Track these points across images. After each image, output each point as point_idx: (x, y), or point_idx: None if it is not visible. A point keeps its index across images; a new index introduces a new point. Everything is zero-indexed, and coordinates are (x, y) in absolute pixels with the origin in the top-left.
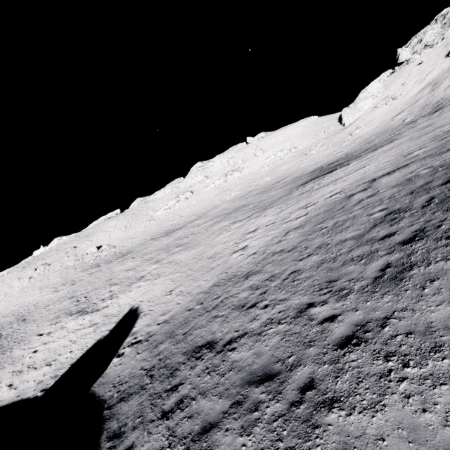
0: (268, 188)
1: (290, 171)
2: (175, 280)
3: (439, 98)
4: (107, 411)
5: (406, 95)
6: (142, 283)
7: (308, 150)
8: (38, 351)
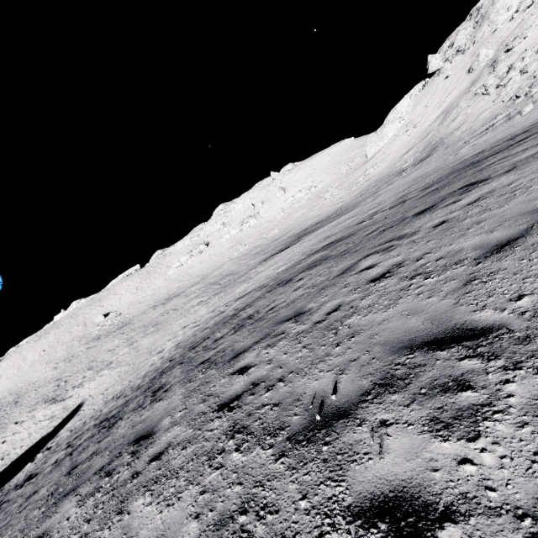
0: (265, 248)
1: (298, 221)
2: (119, 375)
3: (440, 136)
4: None
5: (424, 123)
6: (105, 372)
7: (324, 192)
8: (5, 442)
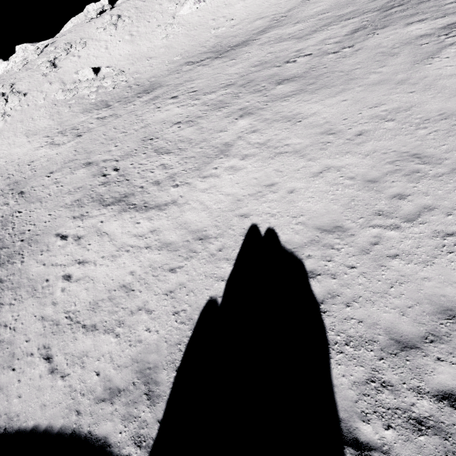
0: None
1: None
2: (361, 178)
3: None
4: None
5: None
6: (237, 162)
7: None
8: (73, 280)
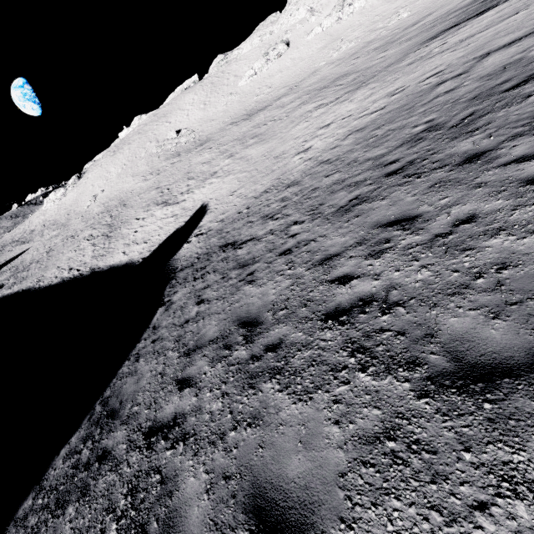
0: (394, 38)
1: None
2: (240, 181)
3: None
4: (173, 275)
5: None
6: (214, 180)
7: None
8: (138, 232)
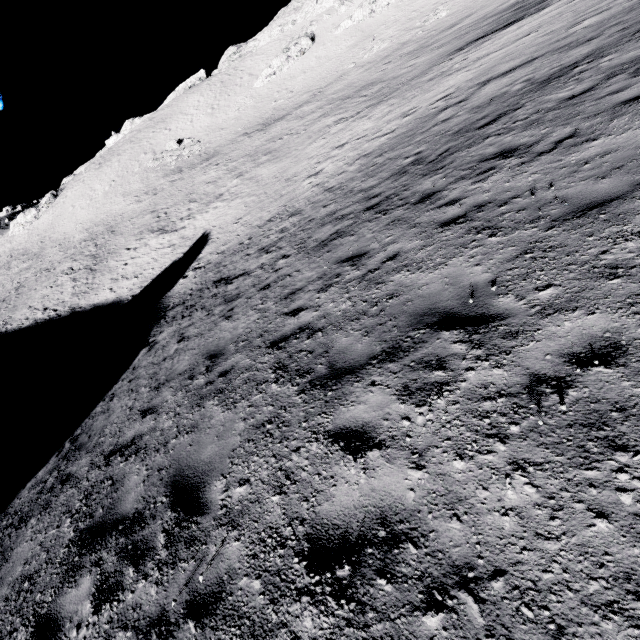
0: (429, 42)
1: None
2: (247, 206)
3: None
4: (163, 314)
5: None
6: (219, 204)
7: None
8: (128, 265)
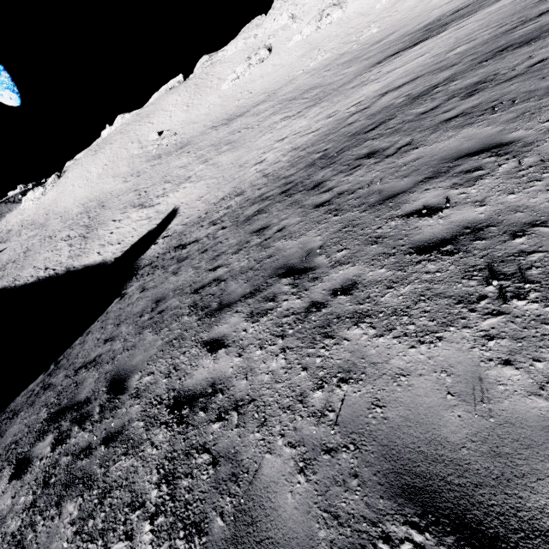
0: (361, 54)
1: (412, 13)
2: (209, 187)
3: None
4: (136, 272)
5: None
6: (187, 185)
7: None
8: (113, 233)
